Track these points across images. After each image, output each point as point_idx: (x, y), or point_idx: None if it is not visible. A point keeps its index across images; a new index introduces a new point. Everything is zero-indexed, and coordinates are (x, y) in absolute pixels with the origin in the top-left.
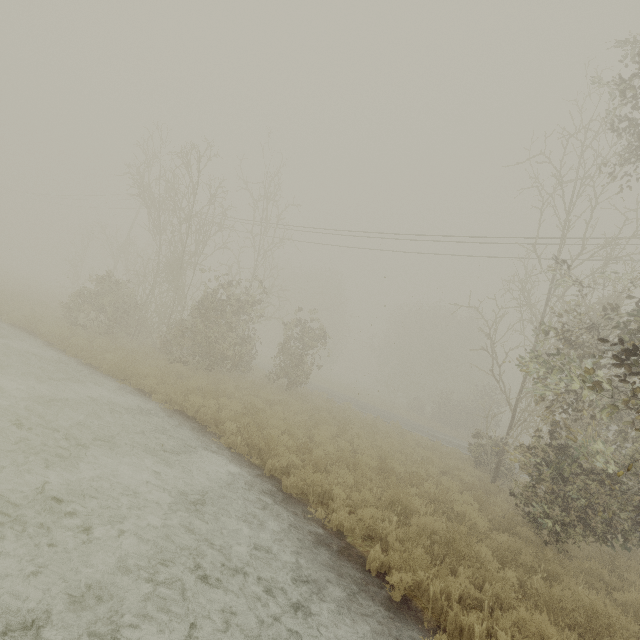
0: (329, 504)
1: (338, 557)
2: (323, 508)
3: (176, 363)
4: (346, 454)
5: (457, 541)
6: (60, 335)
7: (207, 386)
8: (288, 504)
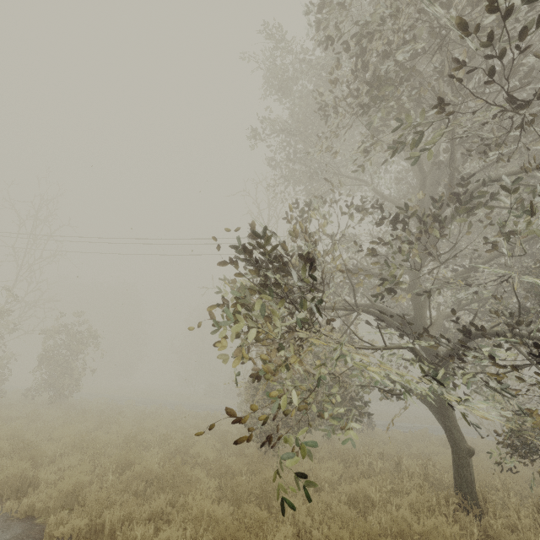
0: (28, 492)
1: None
2: (20, 501)
3: None
4: (83, 439)
5: (166, 472)
6: None
7: None
8: None
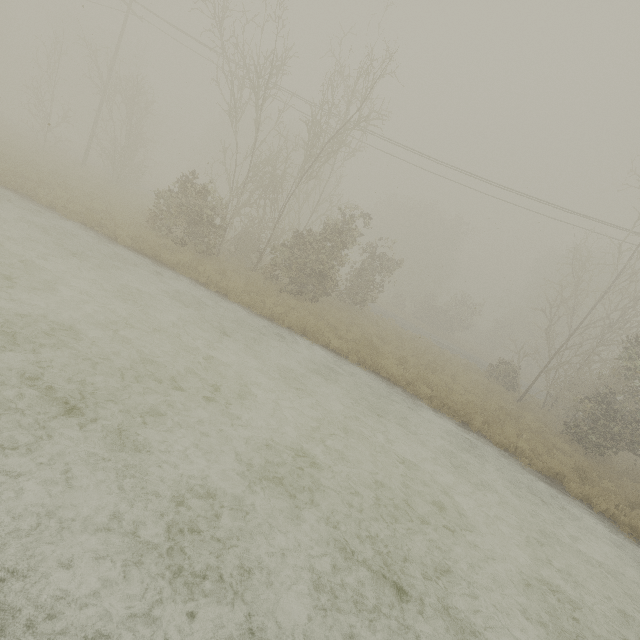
0: (524, 454)
1: (559, 492)
2: (518, 455)
3: (291, 295)
4: (489, 405)
5: (591, 473)
6: (204, 273)
7: (364, 339)
8: (508, 457)
